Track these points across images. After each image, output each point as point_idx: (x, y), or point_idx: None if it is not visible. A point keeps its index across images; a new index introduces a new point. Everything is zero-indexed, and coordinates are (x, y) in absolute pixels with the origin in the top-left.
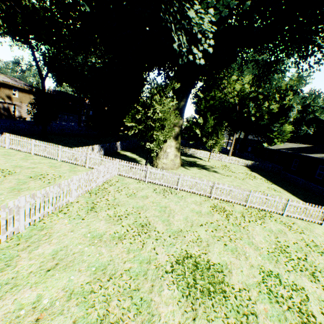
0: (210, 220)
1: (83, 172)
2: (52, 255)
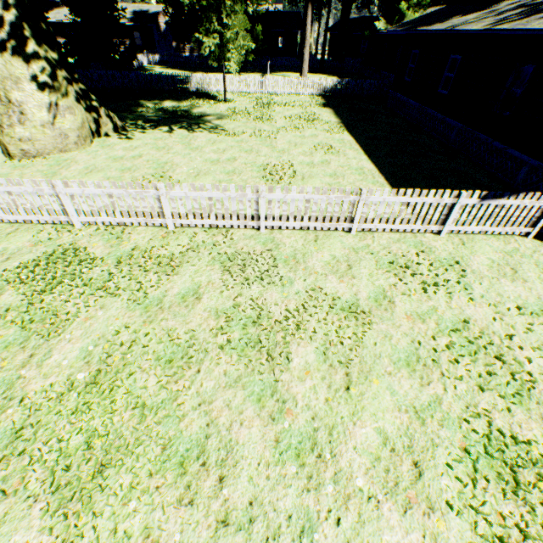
0: None
1: None
2: None
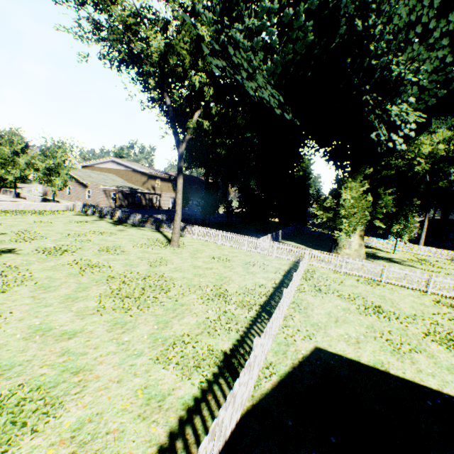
0: (441, 312)
1: (276, 261)
2: (328, 315)
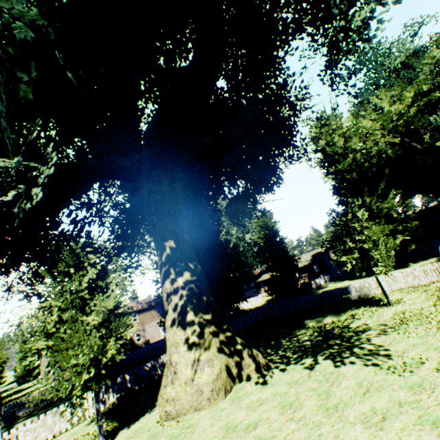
0: None
1: None
2: None
